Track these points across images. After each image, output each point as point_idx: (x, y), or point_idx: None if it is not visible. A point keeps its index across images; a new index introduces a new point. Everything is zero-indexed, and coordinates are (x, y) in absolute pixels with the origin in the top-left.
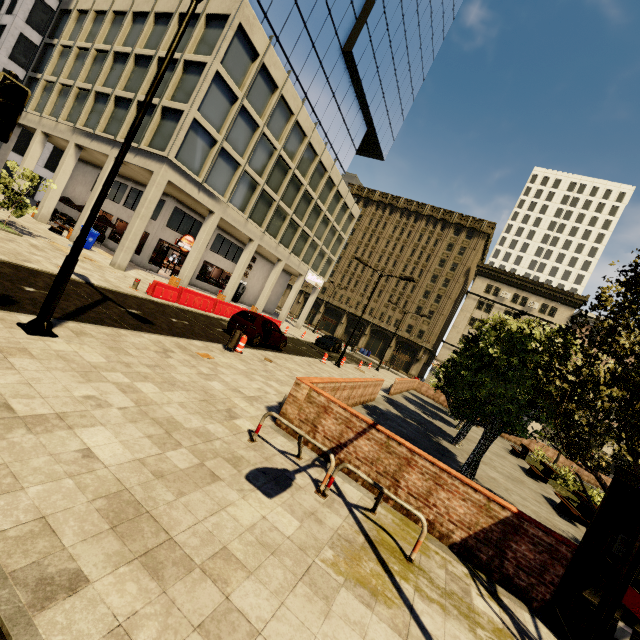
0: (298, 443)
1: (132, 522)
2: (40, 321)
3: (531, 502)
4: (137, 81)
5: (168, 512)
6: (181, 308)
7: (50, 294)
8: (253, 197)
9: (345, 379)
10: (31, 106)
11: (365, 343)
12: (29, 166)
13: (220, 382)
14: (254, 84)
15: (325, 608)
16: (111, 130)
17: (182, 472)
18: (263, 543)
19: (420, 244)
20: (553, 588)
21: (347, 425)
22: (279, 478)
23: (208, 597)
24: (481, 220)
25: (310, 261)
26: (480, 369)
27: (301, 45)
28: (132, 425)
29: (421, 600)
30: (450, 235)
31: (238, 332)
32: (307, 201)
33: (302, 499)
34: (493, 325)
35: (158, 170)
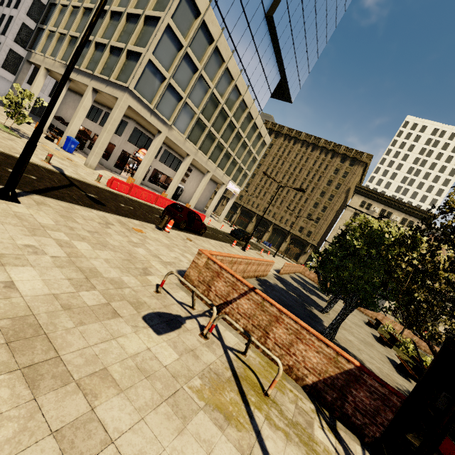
0: (191, 297)
1: (27, 340)
2: (6, 189)
3: (377, 361)
4: (111, 31)
5: (64, 336)
6: (131, 198)
7: (14, 169)
8: (191, 123)
9: (241, 256)
10: (38, 49)
11: (268, 237)
12: (35, 92)
13: (145, 249)
14: (196, 36)
15: (180, 426)
16: (91, 67)
17: (88, 307)
18: (141, 368)
19: (314, 168)
20: (383, 428)
21: (233, 287)
22: (171, 321)
23: (75, 407)
24: (362, 152)
25: (231, 174)
26: (346, 257)
27: (234, 9)
28: (58, 269)
29: (269, 427)
30: (337, 162)
31: (166, 216)
32: (231, 129)
33: (186, 338)
34: (359, 223)
35: (121, 97)
